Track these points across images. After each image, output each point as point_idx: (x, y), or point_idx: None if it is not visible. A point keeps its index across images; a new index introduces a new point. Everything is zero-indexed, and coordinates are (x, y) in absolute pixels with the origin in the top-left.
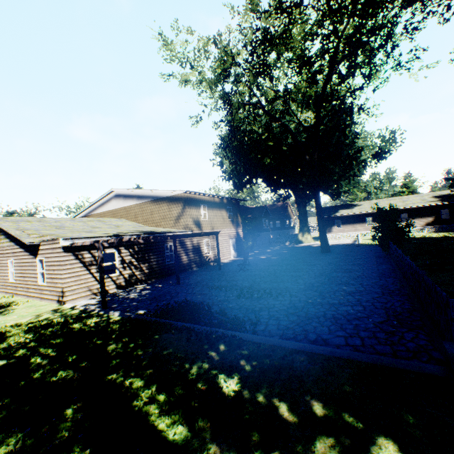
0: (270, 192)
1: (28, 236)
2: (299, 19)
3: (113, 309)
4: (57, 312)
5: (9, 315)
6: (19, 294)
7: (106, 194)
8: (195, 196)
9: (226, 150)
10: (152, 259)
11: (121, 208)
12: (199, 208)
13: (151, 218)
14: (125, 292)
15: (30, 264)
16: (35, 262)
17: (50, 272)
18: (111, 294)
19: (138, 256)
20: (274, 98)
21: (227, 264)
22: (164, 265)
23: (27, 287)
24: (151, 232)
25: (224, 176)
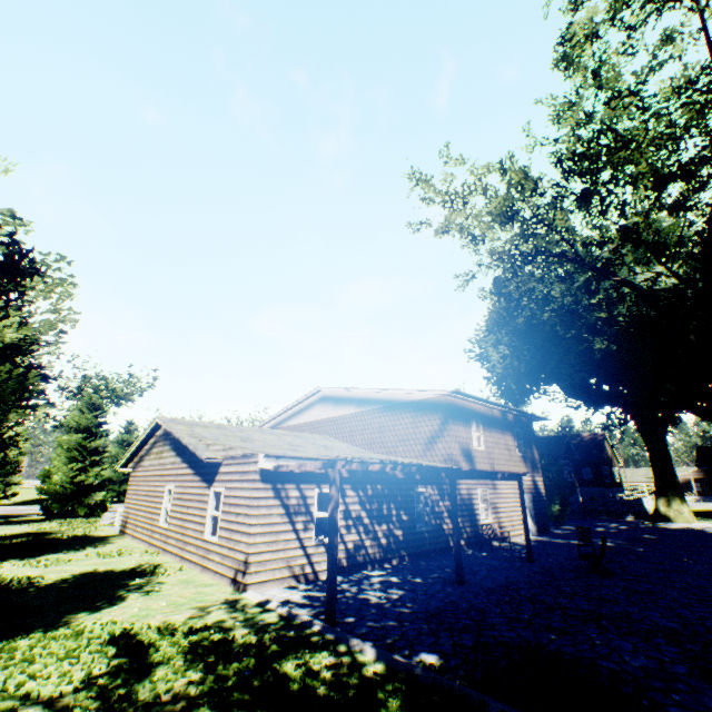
0: (586, 408)
1: (205, 447)
2: (663, 108)
3: (352, 631)
4: (234, 609)
5: (153, 595)
6: (168, 550)
7: (308, 395)
8: (462, 403)
9: (500, 332)
10: (393, 517)
11: (328, 419)
12: (469, 425)
13: (378, 438)
14: (351, 583)
15: (197, 497)
16: (206, 494)
17: (229, 516)
18: (324, 583)
19: (371, 506)
20: (601, 241)
21: (533, 550)
22: (413, 532)
23: (183, 540)
24: (393, 461)
25: (489, 378)
